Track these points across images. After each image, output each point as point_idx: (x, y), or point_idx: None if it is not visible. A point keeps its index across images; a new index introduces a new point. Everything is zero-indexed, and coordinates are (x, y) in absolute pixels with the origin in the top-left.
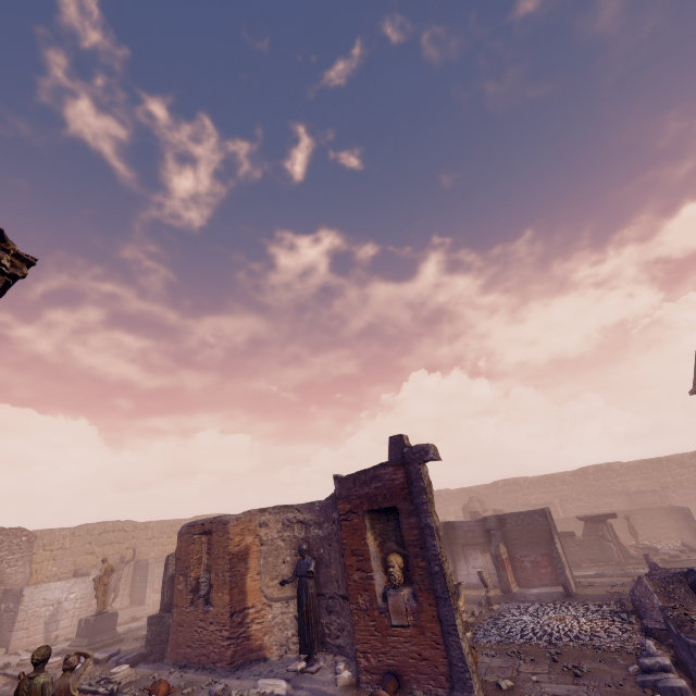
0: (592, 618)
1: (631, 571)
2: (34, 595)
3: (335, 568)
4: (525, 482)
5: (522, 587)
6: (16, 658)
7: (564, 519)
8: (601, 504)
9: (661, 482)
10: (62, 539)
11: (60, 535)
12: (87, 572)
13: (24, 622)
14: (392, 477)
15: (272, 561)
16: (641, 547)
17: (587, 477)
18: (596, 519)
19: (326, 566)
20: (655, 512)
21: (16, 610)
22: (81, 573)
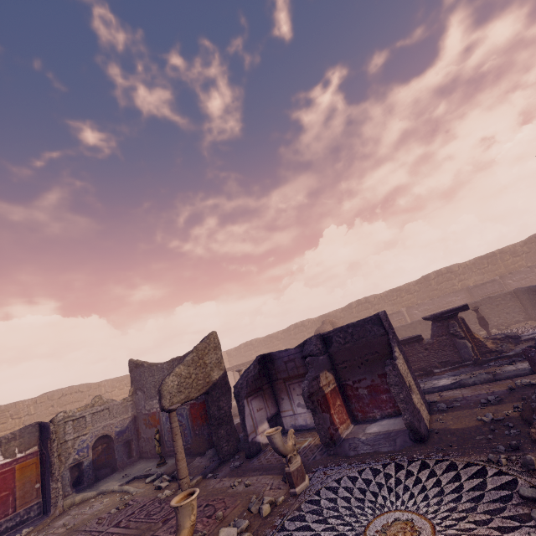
0: (476, 531)
1: (495, 370)
2: None
3: None
4: (375, 298)
5: (358, 424)
6: None
7: (411, 324)
8: (444, 303)
9: (496, 273)
10: None
11: None
12: None
13: None
14: None
15: None
16: (499, 338)
17: (429, 283)
18: (445, 315)
19: None
20: (500, 299)
21: None
22: None
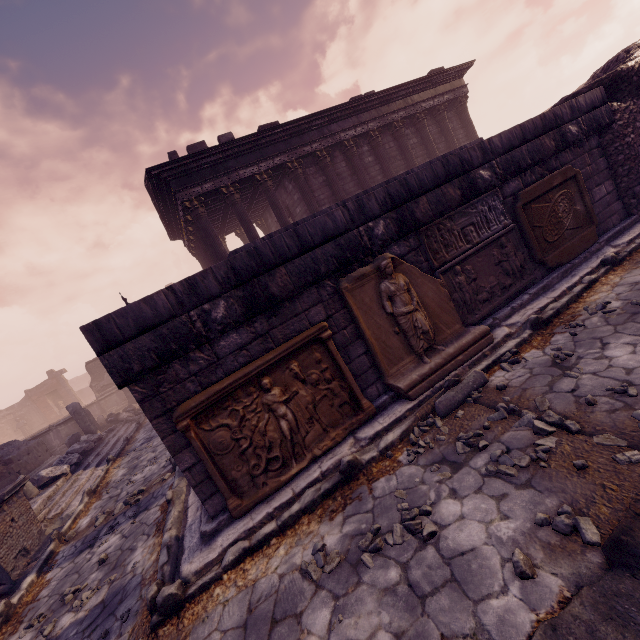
0: None
1: None
2: None
3: (36, 418)
4: None
5: None
6: None
7: None
8: None
9: None
10: None
11: None
12: None
13: None
14: (52, 382)
15: (1, 432)
16: None
17: None
18: None
19: (31, 420)
20: None
21: None
22: None
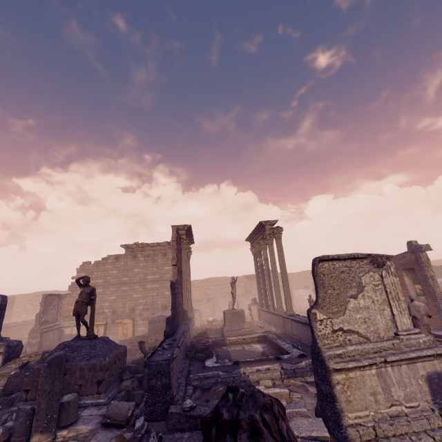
0: None
1: None
2: (295, 293)
3: None
4: None
5: None
6: (298, 309)
7: None
8: None
9: None
10: (296, 276)
11: (295, 275)
12: (308, 287)
13: (295, 300)
14: (410, 257)
15: None
16: None
17: None
18: None
19: None
20: None
21: (292, 296)
22: (306, 288)
